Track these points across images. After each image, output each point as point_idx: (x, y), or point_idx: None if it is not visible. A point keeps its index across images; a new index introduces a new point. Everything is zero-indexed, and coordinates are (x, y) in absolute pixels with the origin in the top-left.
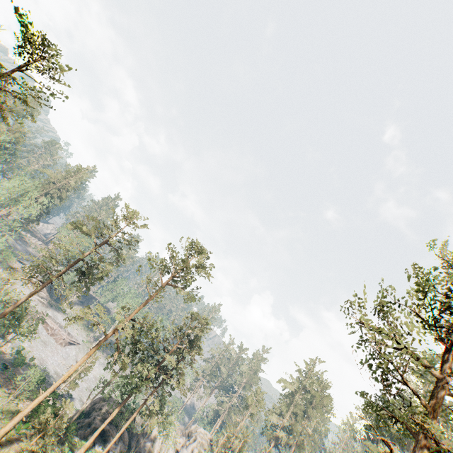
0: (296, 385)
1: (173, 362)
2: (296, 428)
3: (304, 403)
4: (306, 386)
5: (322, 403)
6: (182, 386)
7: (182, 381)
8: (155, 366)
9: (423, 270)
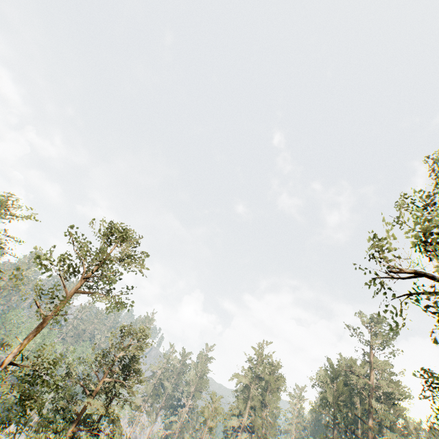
0: (250, 376)
1: (99, 406)
2: (257, 423)
3: (260, 392)
4: (259, 374)
5: (277, 385)
6: (118, 437)
7: (117, 429)
8: (70, 422)
9: (412, 199)
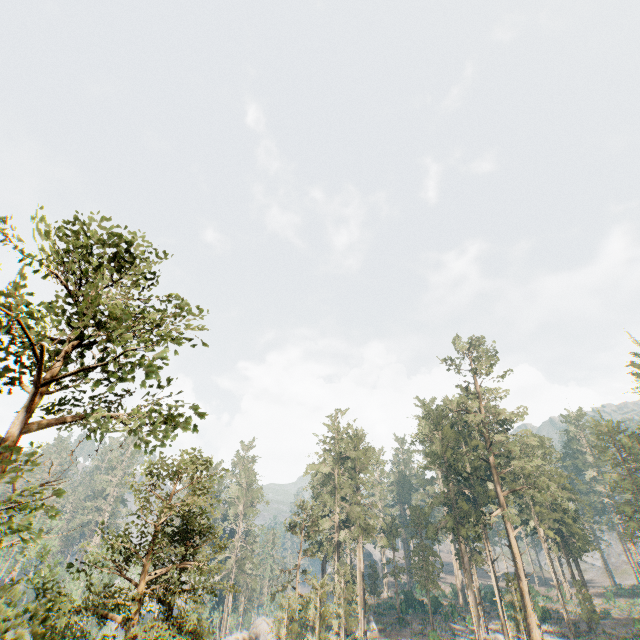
0: (331, 461)
1: (166, 634)
2: (356, 514)
3: (349, 475)
4: (342, 453)
5: (368, 459)
6: None
7: None
8: None
9: None
